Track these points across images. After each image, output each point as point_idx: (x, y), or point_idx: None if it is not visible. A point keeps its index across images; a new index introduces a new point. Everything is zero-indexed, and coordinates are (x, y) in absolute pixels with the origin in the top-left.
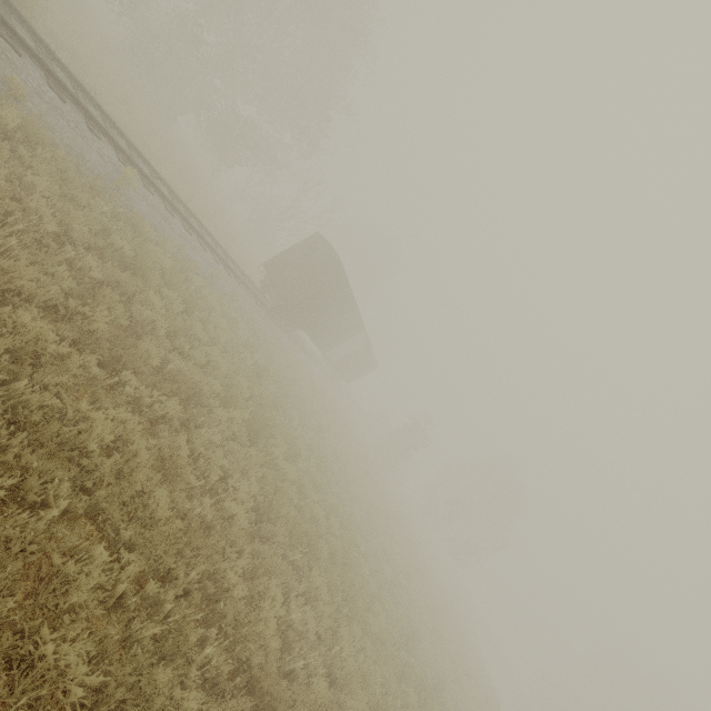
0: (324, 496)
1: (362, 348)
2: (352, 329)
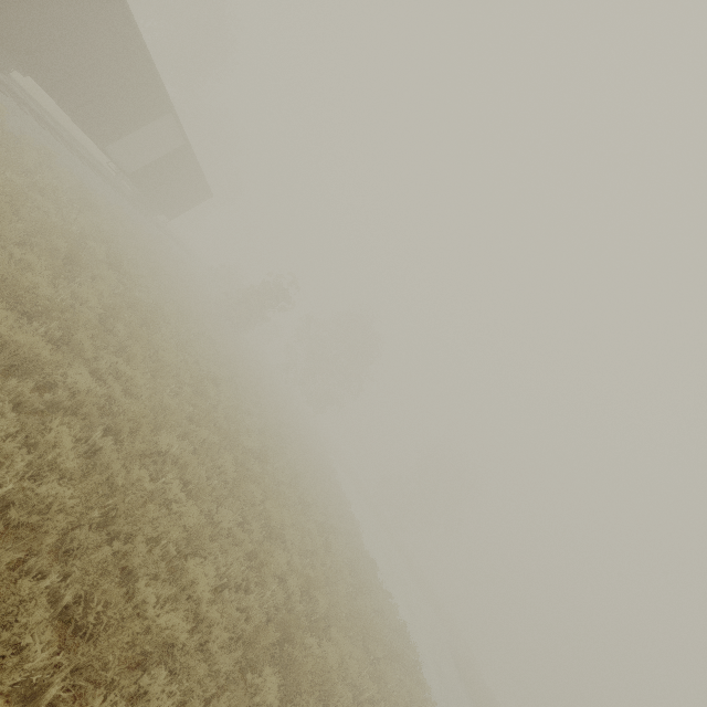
0: (51, 379)
1: (178, 152)
2: (147, 101)
